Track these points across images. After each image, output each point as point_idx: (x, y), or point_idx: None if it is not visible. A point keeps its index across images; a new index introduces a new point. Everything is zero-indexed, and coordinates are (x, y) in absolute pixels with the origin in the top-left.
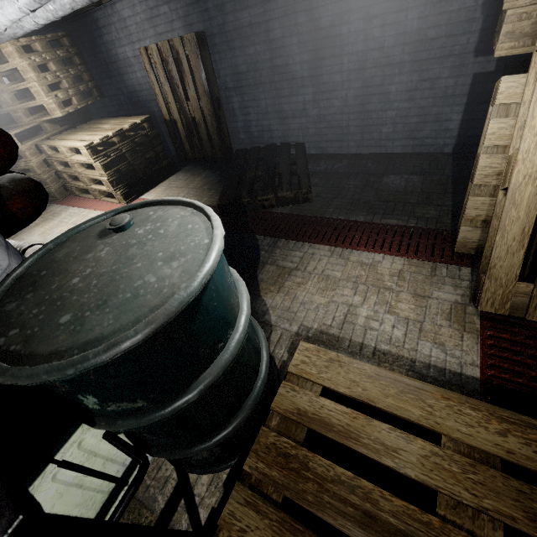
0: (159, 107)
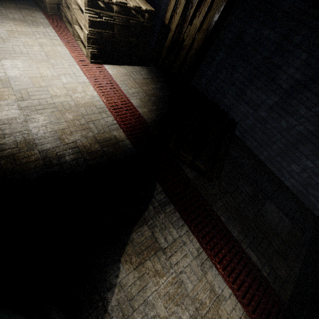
0: (167, 9)
